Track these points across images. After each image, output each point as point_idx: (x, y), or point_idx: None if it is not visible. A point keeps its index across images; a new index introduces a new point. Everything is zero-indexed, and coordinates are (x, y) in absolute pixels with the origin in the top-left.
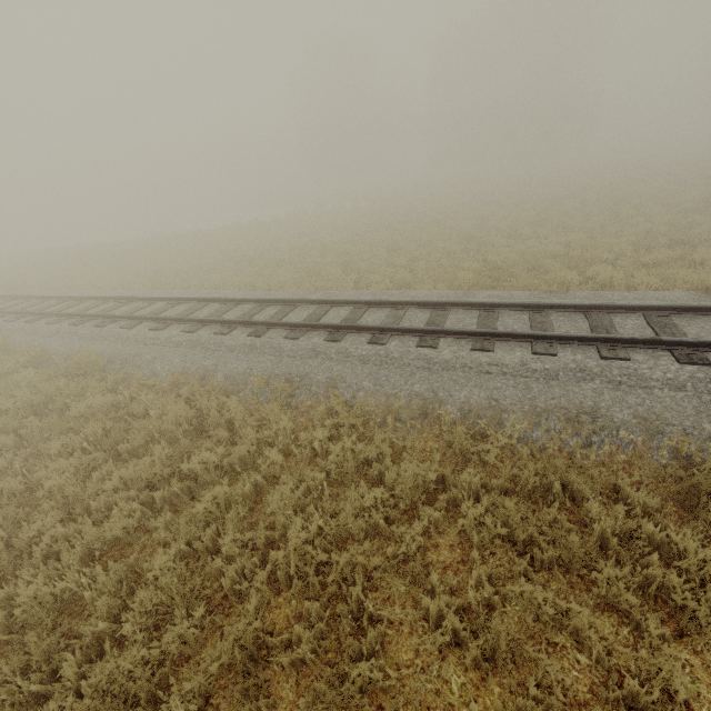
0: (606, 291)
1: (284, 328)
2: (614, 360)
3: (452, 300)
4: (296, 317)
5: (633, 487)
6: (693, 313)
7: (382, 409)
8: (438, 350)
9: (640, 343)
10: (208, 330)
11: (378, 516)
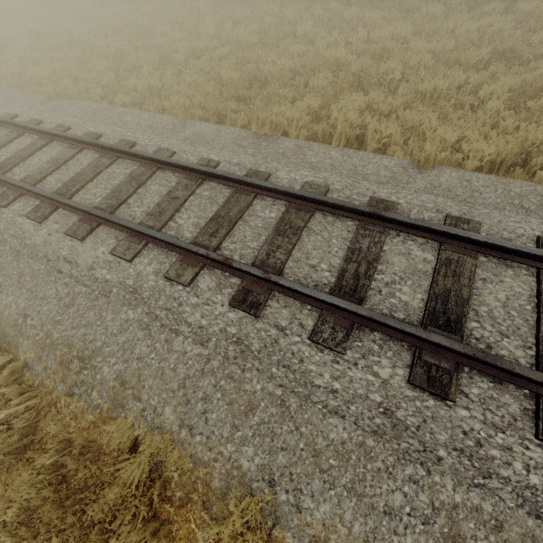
0: (318, 144)
1: None
2: (175, 282)
3: (117, 145)
4: None
5: (30, 477)
6: (339, 213)
7: None
8: (38, 227)
9: (218, 262)
10: None
11: None
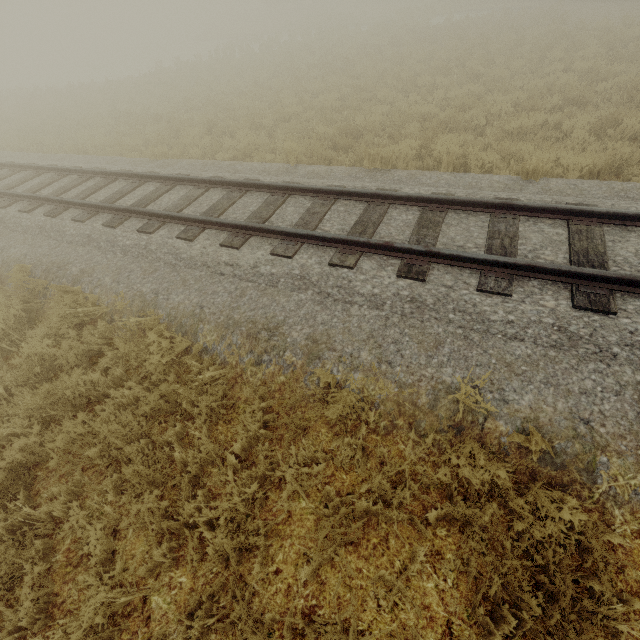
0: (428, 171)
1: (79, 208)
2: (340, 267)
3: (248, 180)
4: (104, 193)
5: (248, 416)
6: (471, 209)
7: (111, 308)
8: (191, 244)
9: (376, 248)
10: (18, 206)
11: (24, 424)
